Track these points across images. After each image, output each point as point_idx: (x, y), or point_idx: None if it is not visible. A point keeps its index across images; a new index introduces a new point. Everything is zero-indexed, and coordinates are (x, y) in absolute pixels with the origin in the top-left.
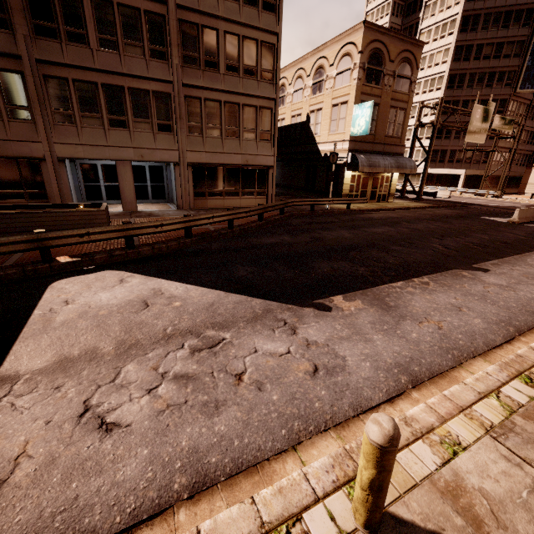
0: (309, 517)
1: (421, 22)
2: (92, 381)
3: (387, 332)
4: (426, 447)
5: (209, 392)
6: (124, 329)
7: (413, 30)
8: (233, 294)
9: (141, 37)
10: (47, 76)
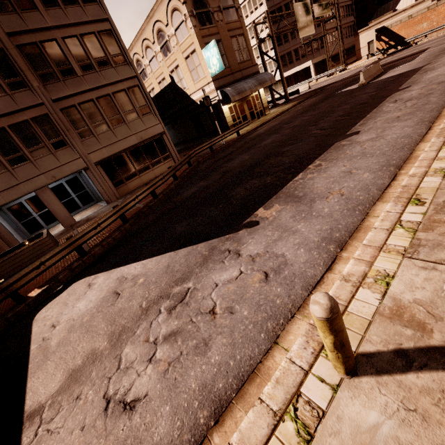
0: (305, 389)
1: None
2: (102, 378)
3: (306, 218)
4: (366, 291)
5: (195, 336)
6: (109, 323)
7: None
8: (180, 249)
9: None
10: None
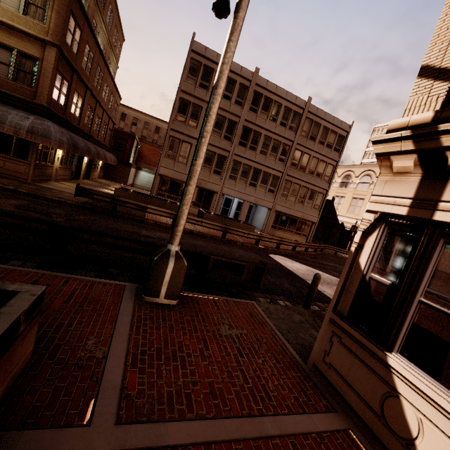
0: None
1: None
2: (329, 287)
3: None
4: None
5: None
6: None
7: None
8: None
9: (277, 152)
10: (235, 160)
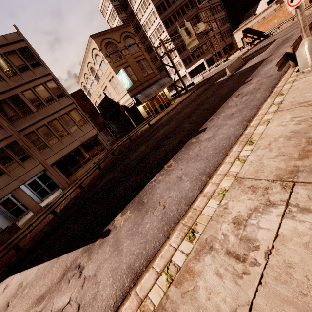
0: None
1: (133, 8)
2: None
3: (133, 234)
4: None
5: None
6: None
7: (133, 14)
8: (61, 256)
9: None
10: None
